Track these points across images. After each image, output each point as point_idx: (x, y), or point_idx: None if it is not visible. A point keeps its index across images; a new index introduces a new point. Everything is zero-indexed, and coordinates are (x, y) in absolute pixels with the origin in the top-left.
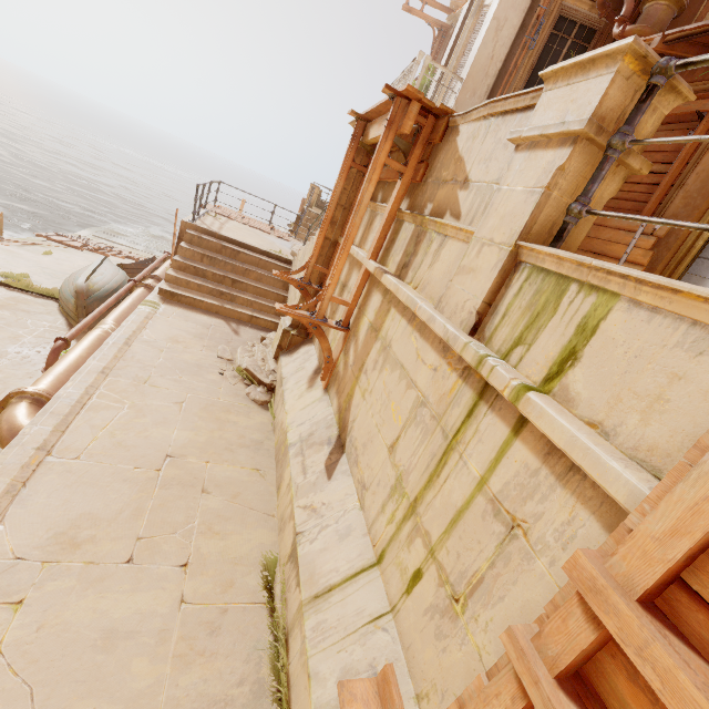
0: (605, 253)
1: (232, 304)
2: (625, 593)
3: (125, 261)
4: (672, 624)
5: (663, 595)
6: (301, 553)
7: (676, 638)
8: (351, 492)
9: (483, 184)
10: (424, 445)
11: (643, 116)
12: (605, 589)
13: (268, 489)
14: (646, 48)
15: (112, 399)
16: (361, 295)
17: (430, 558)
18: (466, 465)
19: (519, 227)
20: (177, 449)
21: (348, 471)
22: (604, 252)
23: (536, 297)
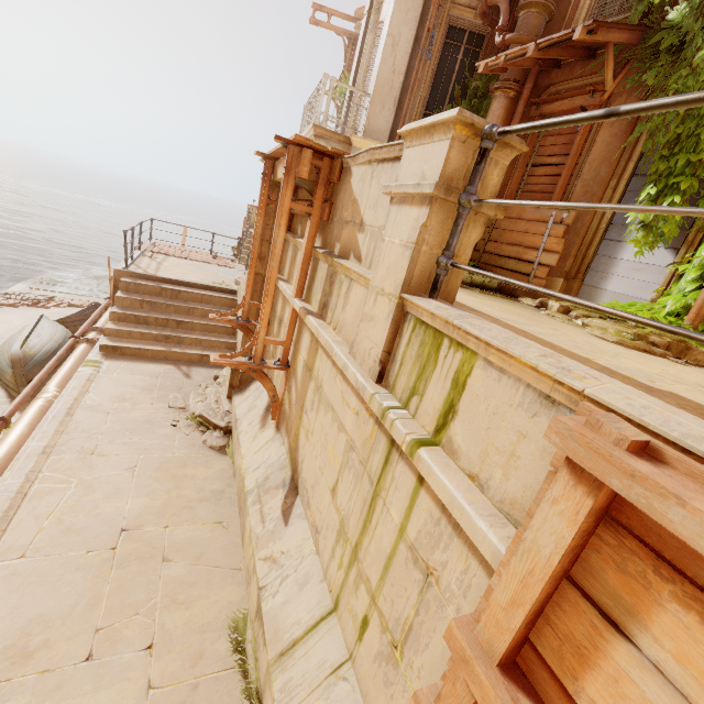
0: (525, 244)
1: (179, 346)
2: (488, 660)
3: (68, 311)
4: (528, 682)
5: (521, 654)
6: (265, 609)
7: (527, 699)
8: (307, 536)
9: (374, 229)
10: (357, 490)
11: (487, 170)
12: (471, 660)
13: (233, 541)
14: (472, 116)
15: (56, 480)
16: (295, 332)
17: (372, 605)
18: (389, 512)
19: (400, 280)
20: (133, 520)
21: (303, 514)
22: (524, 243)
23: (422, 348)
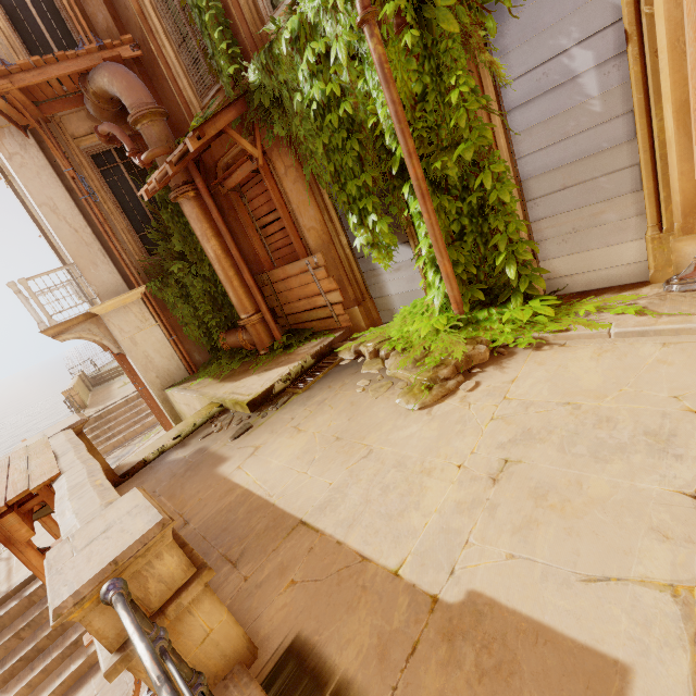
0: (309, 295)
1: None
2: None
3: None
4: None
5: None
6: None
7: None
8: None
9: None
10: None
11: (155, 570)
12: None
13: None
14: (77, 596)
15: None
16: None
17: None
18: None
19: None
20: None
21: None
22: (307, 294)
23: None
